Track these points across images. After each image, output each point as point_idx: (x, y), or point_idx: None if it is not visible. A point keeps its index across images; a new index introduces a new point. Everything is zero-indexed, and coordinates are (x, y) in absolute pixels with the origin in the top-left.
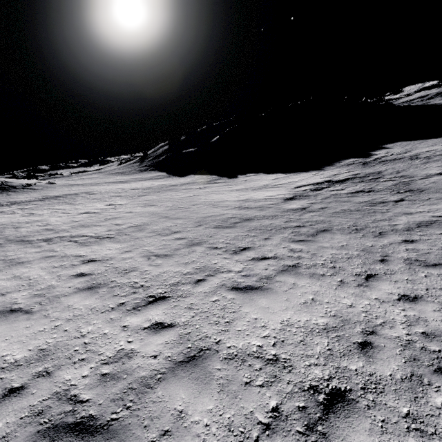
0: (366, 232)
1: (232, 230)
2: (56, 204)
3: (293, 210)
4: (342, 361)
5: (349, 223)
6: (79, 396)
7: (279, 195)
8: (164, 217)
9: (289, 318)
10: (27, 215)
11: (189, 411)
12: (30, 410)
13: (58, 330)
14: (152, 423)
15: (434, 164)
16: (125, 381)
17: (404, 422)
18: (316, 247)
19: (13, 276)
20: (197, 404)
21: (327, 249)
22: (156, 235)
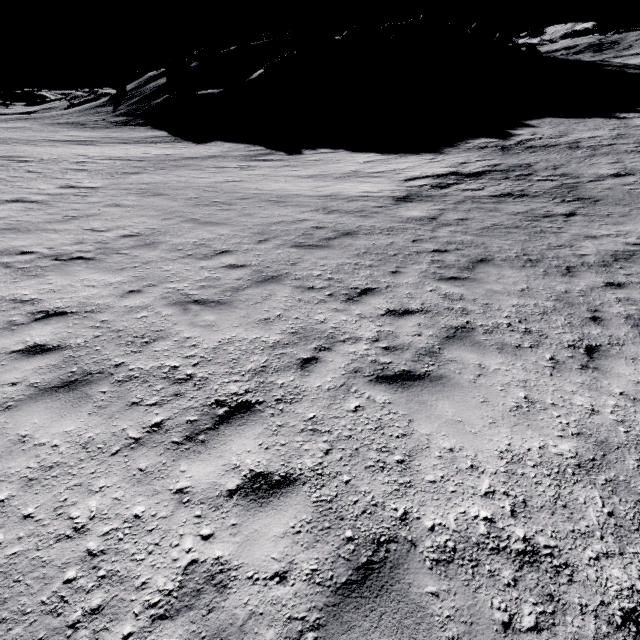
0: (547, 266)
1: (328, 253)
2: None
3: (416, 220)
4: None
5: (515, 249)
6: None
7: (383, 192)
8: (189, 221)
9: (508, 443)
10: None
11: None
12: None
13: (4, 518)
14: None
15: (603, 160)
16: None
17: None
18: (484, 292)
19: None
20: None
21: (503, 296)
22: (185, 258)
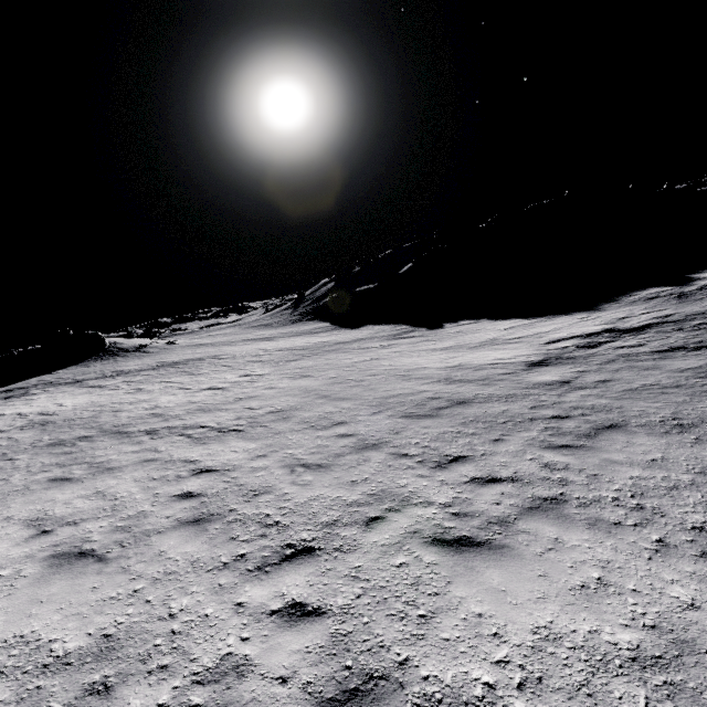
0: (703, 432)
1: (433, 421)
2: (172, 374)
3: (545, 385)
4: None
5: (663, 412)
6: None
7: (517, 358)
8: (322, 397)
9: (549, 620)
10: (133, 391)
11: None
12: None
13: (137, 599)
14: None
15: None
16: None
17: None
18: (597, 461)
19: (95, 492)
20: None
21: (621, 467)
22: (307, 429)
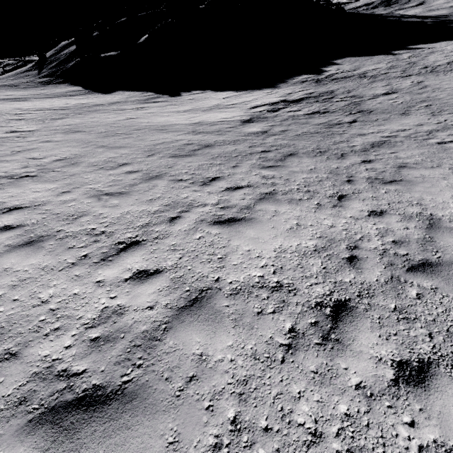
0: (329, 154)
1: (193, 158)
2: None
3: (254, 134)
4: (337, 276)
5: (313, 146)
6: (70, 369)
7: (235, 117)
8: (100, 147)
9: (280, 245)
10: None
11: (209, 352)
12: (5, 402)
13: (3, 302)
14: (173, 373)
15: (379, 84)
16: (124, 340)
17: (394, 315)
18: (287, 172)
19: None
20: (215, 344)
21: (298, 174)
22: (98, 170)
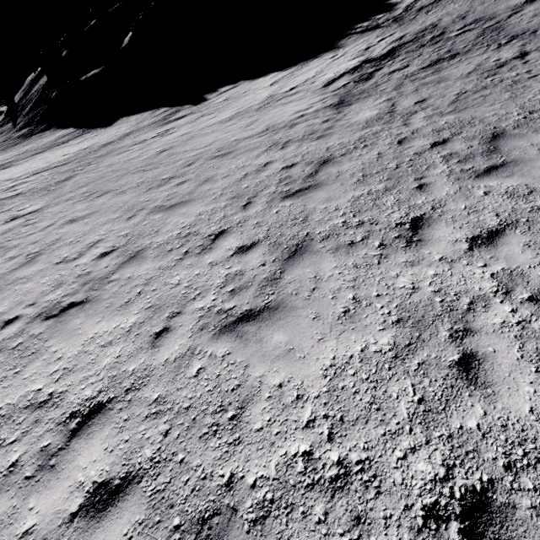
0: None
1: (327, 191)
2: None
3: (376, 120)
4: None
5: (514, 110)
6: None
7: (315, 105)
8: (154, 211)
9: None
10: None
11: None
12: None
13: None
14: None
15: None
16: None
17: None
18: None
19: None
20: None
21: None
22: (184, 259)
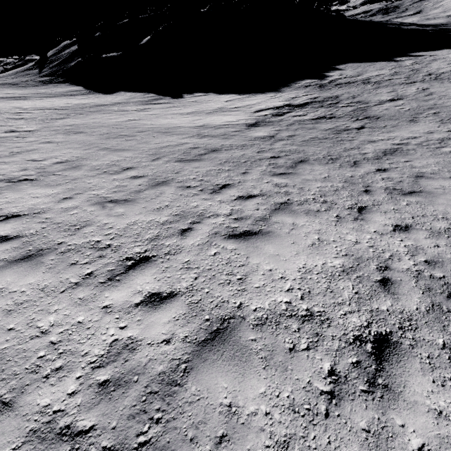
0: (342, 162)
1: (200, 164)
2: None
3: (261, 138)
4: (373, 303)
5: (323, 152)
6: (75, 425)
7: (240, 121)
8: (103, 149)
9: (304, 264)
10: None
11: (239, 402)
12: None
13: None
14: (199, 431)
15: (384, 90)
16: (138, 385)
17: (444, 353)
18: (300, 180)
19: None
20: (245, 390)
21: (312, 182)
22: (101, 174)
